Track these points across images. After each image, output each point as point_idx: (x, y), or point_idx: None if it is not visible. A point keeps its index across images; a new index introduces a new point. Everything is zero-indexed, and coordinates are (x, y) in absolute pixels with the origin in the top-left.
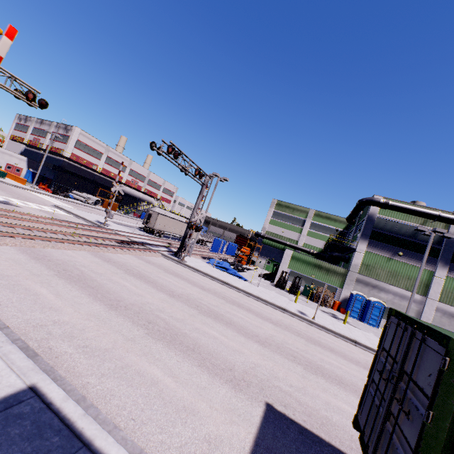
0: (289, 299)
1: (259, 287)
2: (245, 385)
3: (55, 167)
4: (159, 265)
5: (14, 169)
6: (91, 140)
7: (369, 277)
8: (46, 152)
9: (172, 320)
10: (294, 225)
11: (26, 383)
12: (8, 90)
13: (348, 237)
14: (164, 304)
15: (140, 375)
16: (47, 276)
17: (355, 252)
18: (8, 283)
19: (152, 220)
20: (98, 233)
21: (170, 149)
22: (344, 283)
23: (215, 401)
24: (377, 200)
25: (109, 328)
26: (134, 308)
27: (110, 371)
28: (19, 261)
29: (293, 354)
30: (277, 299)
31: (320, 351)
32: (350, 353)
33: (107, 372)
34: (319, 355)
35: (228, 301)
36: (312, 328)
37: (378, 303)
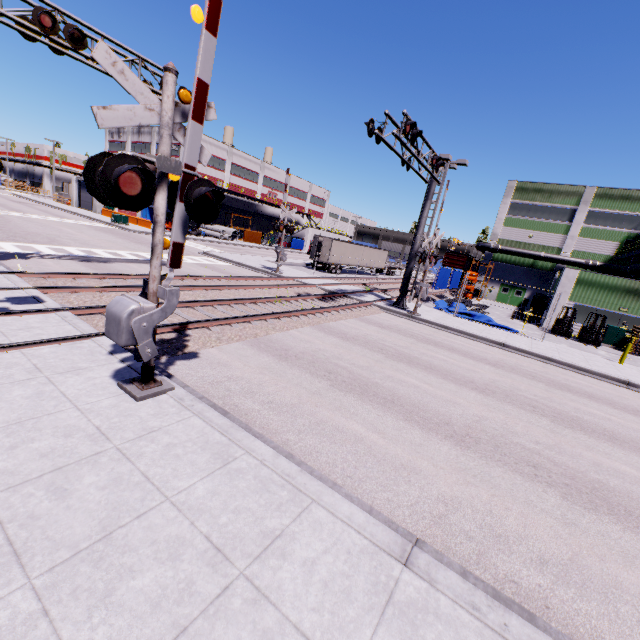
0: (605, 358)
1: (545, 342)
2: None
3: None
4: (398, 329)
5: None
6: (207, 143)
7: None
8: None
9: (547, 451)
10: (552, 221)
11: None
12: None
13: None
14: (497, 415)
15: None
16: (327, 392)
17: None
18: (309, 422)
19: (323, 252)
20: (286, 287)
21: (407, 127)
22: None
23: None
24: None
25: (512, 499)
26: (481, 437)
27: None
28: (273, 369)
29: None
30: (595, 363)
31: None
32: None
33: None
34: None
35: (547, 384)
36: None
37: None
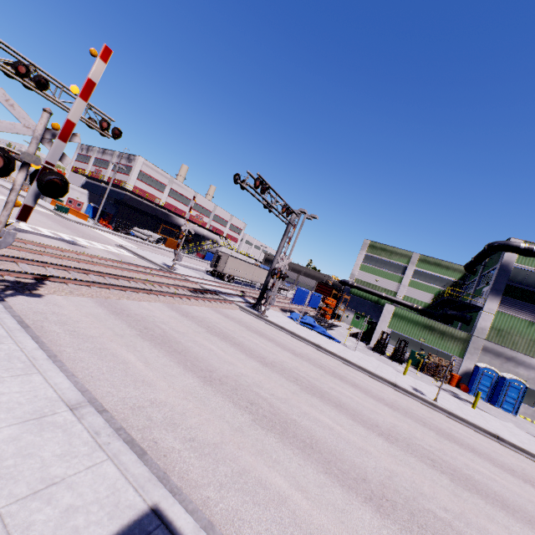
0: (396, 370)
1: (356, 352)
2: (389, 507)
3: (117, 201)
4: (240, 321)
5: (75, 203)
6: (154, 170)
7: (502, 345)
8: (109, 185)
9: (274, 400)
10: (391, 272)
11: (147, 502)
12: (82, 119)
13: (465, 290)
14: (259, 376)
15: (263, 487)
16: (131, 336)
17: (481, 311)
18: (94, 346)
19: (221, 263)
20: (169, 278)
21: (257, 182)
22: (465, 351)
23: (362, 533)
24: (515, 244)
25: (211, 412)
26: (229, 383)
27: (228, 479)
28: (99, 317)
29: (429, 455)
30: (382, 370)
31: (460, 451)
32: (496, 455)
33: (225, 481)
34: (461, 458)
35: (327, 372)
36: (436, 413)
37: (516, 382)
